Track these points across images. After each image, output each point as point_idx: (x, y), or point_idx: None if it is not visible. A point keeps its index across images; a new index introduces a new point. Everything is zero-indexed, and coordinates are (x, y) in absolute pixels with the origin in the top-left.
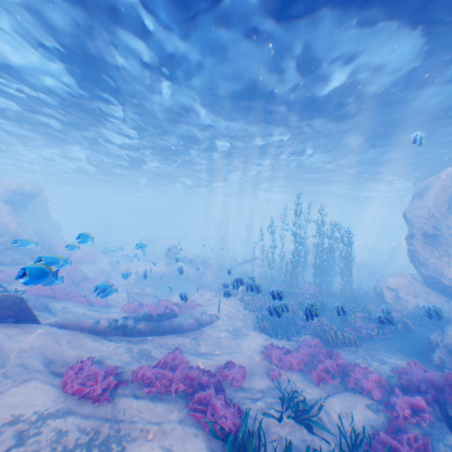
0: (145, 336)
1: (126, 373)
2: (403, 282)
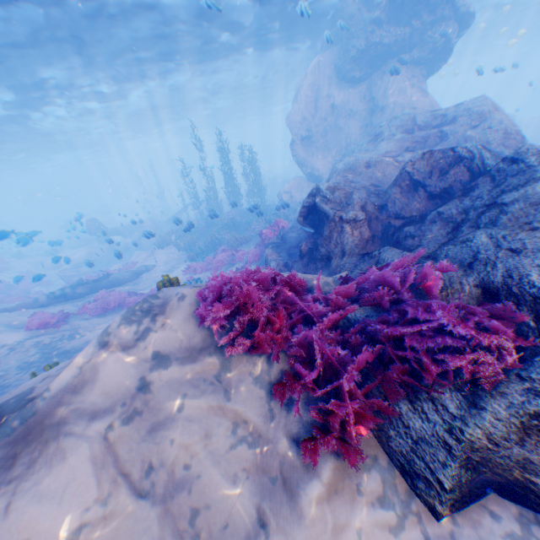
0: (88, 296)
1: (75, 313)
2: (294, 185)
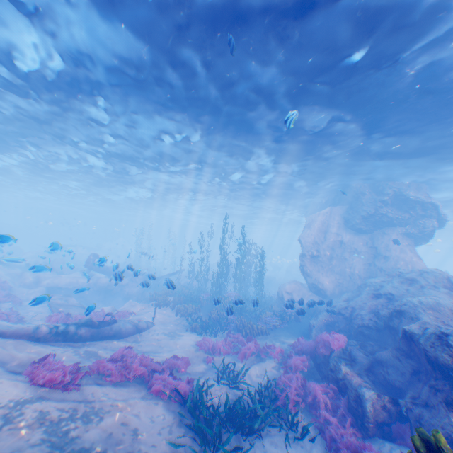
0: (86, 341)
1: (83, 369)
2: (296, 288)
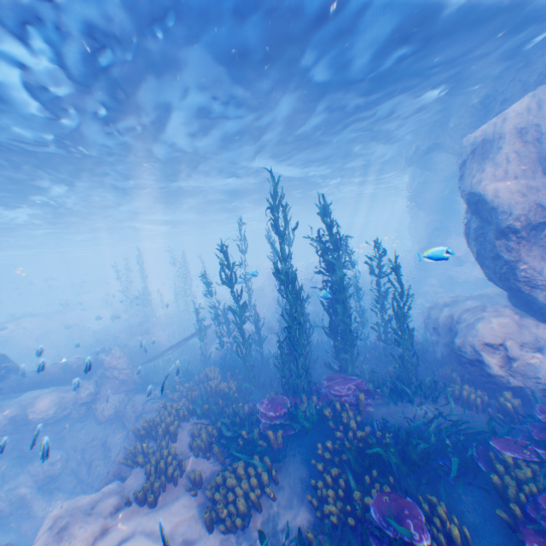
0: None
1: None
2: (509, 326)
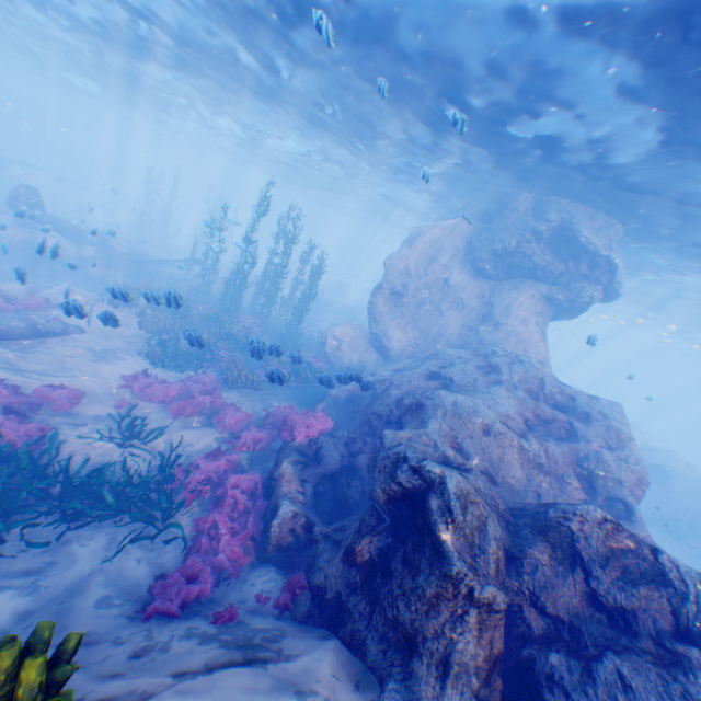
0: None
1: None
2: (352, 336)
